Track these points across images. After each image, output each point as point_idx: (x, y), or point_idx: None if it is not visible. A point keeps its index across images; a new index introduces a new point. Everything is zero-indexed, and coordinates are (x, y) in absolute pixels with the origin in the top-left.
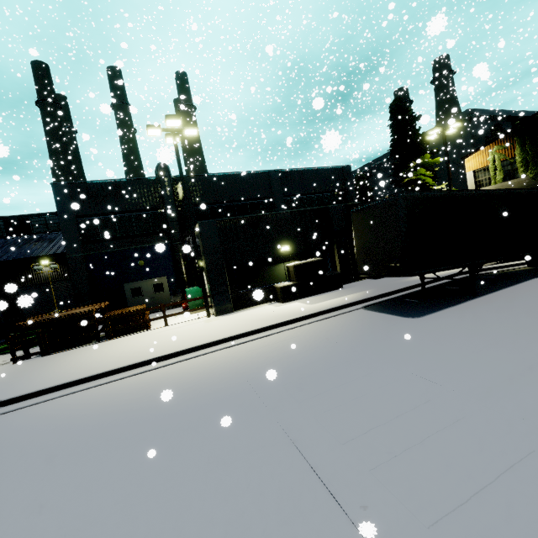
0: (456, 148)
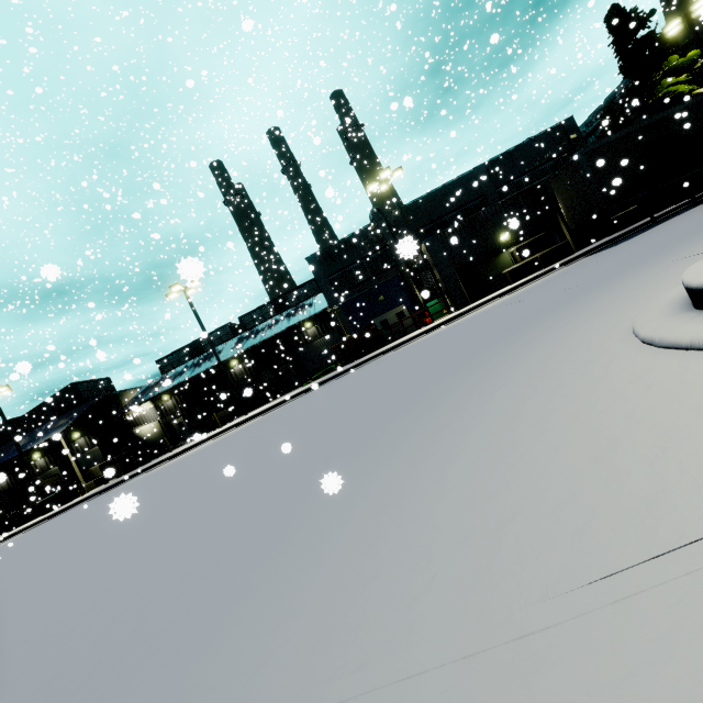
0: None
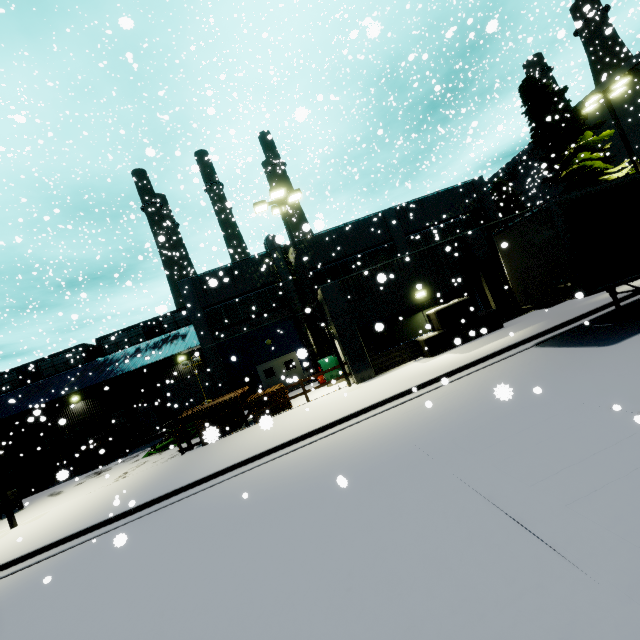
0: (636, 106)
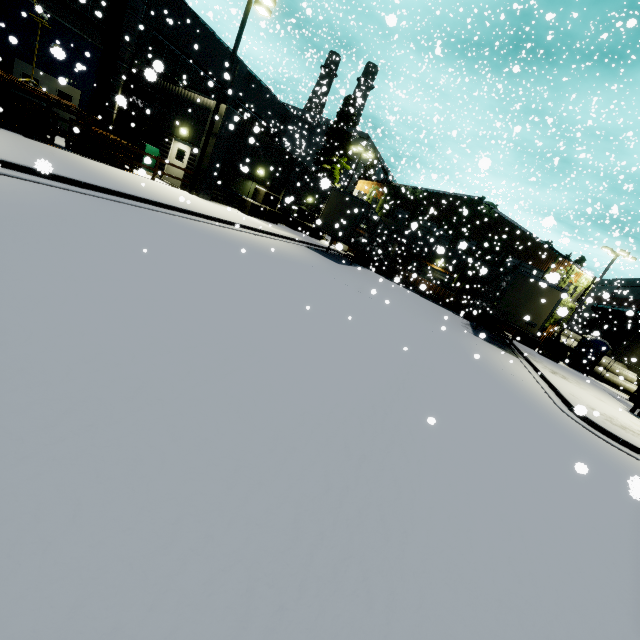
0: None
